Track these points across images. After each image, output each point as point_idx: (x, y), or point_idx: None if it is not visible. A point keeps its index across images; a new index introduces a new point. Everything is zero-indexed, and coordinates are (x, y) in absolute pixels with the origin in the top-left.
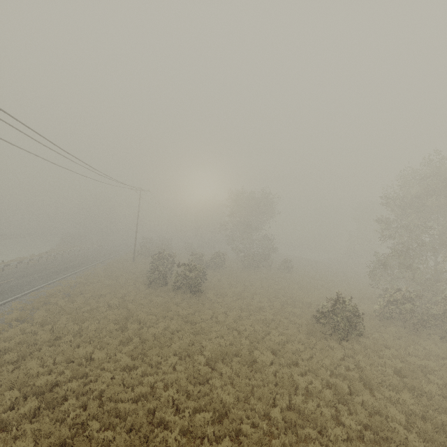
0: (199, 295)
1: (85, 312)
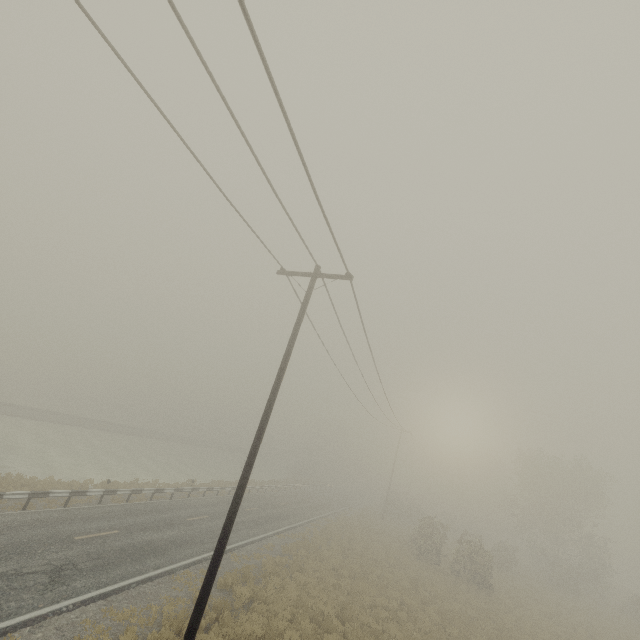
0: (488, 593)
1: (369, 560)
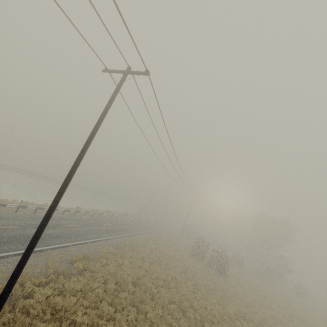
0: (224, 277)
1: (165, 255)
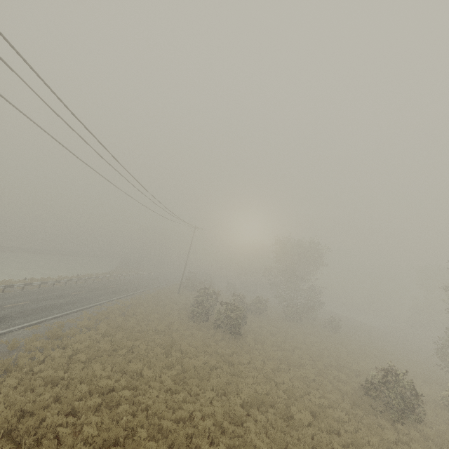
0: (238, 338)
1: (136, 332)
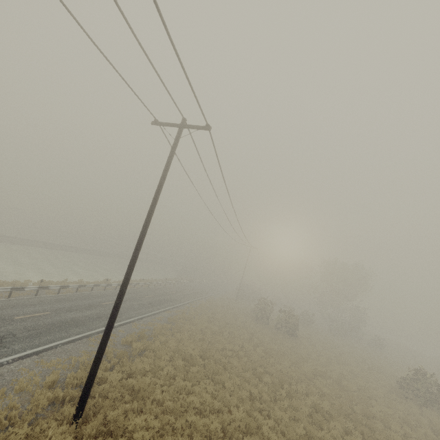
0: (294, 339)
1: (224, 324)
